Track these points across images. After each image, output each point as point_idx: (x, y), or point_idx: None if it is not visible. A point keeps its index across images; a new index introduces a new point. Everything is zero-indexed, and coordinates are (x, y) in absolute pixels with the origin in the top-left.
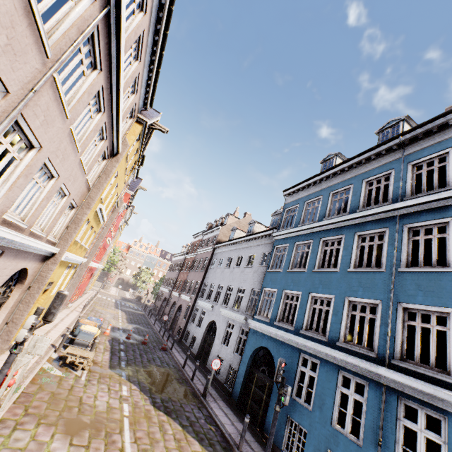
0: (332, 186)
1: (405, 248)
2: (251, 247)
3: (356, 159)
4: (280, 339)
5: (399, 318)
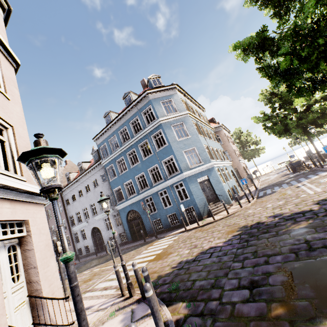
0: (117, 128)
1: (155, 143)
2: (91, 177)
3: (121, 114)
4: (134, 202)
5: (164, 165)
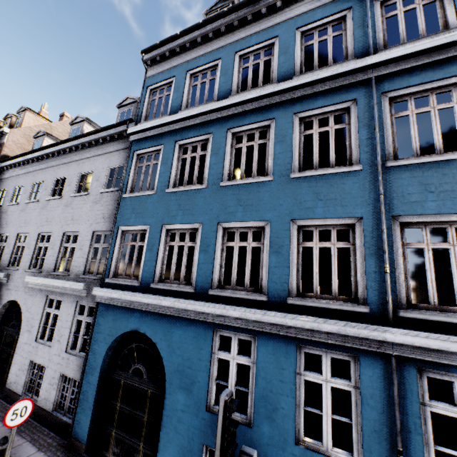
0: (240, 41)
1: (389, 129)
2: (83, 160)
3: None
4: (168, 313)
5: (397, 242)
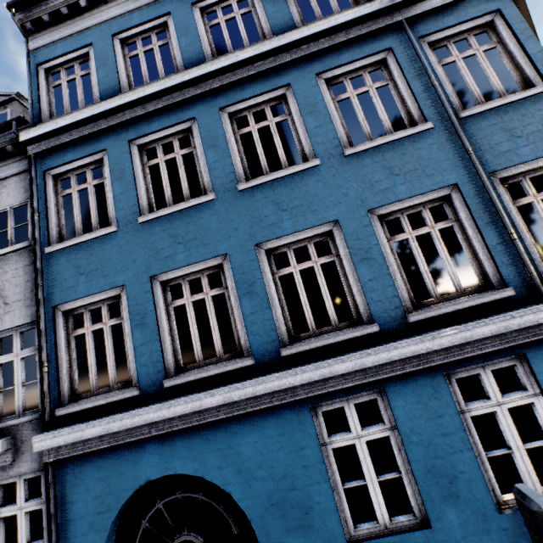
0: None
1: (443, 78)
2: None
3: None
4: (219, 416)
5: (506, 202)
